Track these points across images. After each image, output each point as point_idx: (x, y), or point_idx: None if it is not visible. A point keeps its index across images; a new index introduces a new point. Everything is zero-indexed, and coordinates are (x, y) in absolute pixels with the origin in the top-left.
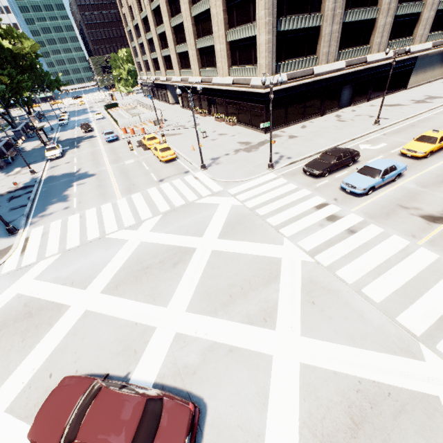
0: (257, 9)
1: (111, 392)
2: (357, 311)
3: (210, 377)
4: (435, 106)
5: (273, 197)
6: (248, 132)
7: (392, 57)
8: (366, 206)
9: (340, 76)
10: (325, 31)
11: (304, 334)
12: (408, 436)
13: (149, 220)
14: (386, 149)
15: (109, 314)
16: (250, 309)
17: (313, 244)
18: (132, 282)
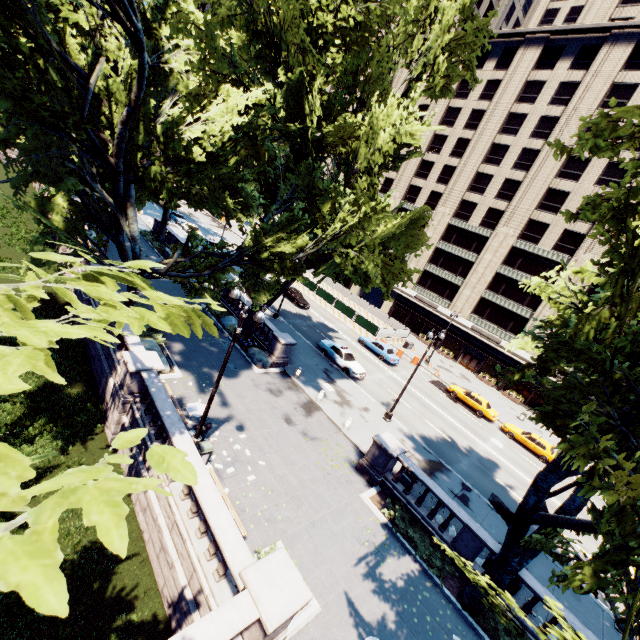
0: None
1: None
2: None
3: None
4: None
5: None
6: None
7: None
8: None
9: None
10: None
11: None
12: None
13: None
14: None
15: None
16: None
17: None
18: None
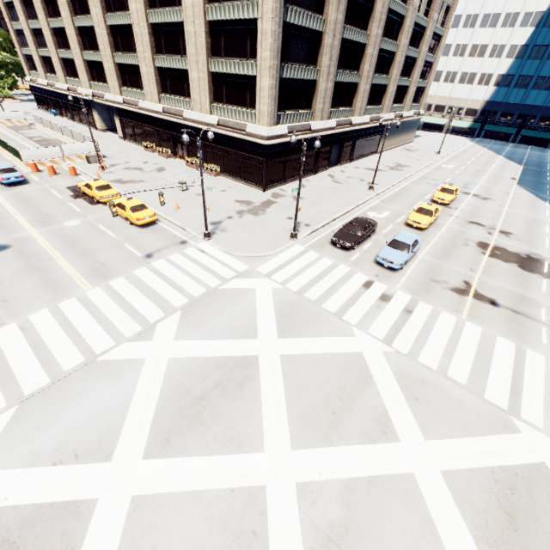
0: (259, 47)
1: None
2: (455, 398)
3: (366, 527)
4: (408, 175)
5: (314, 276)
6: (241, 187)
7: (369, 122)
8: (406, 282)
9: (332, 135)
10: (321, 87)
11: (427, 437)
12: (546, 508)
13: (164, 321)
14: (391, 218)
15: (181, 490)
16: (363, 424)
17: (383, 331)
18: (190, 426)
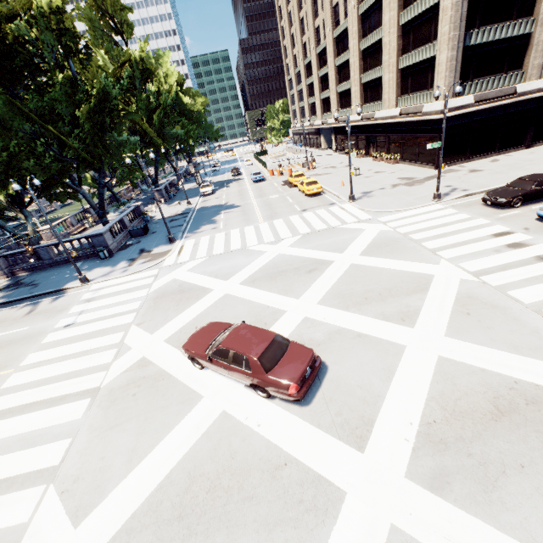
0: (440, 25)
1: (247, 325)
2: (530, 327)
3: (334, 350)
4: None
5: (434, 225)
6: (412, 169)
7: None
8: None
9: None
10: (539, 38)
11: (450, 336)
12: None
13: (288, 239)
14: None
15: (245, 298)
16: (386, 310)
17: (480, 266)
18: (267, 279)
